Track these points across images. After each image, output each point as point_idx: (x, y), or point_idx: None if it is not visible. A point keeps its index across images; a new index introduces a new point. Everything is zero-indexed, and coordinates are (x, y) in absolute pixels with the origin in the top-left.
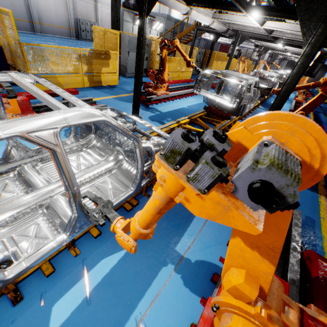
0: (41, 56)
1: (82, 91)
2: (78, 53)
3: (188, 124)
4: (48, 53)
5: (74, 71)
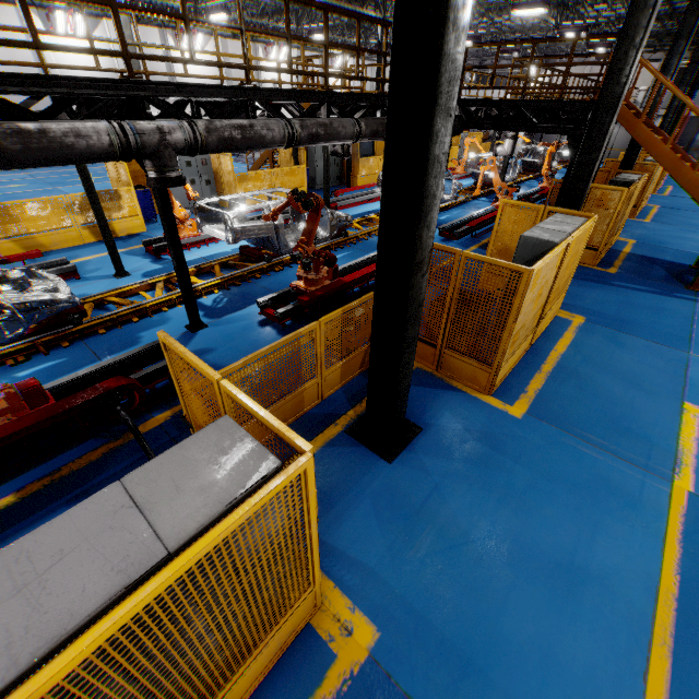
0: (10, 216)
1: (76, 250)
2: (64, 202)
3: (200, 275)
4: (20, 211)
5: (64, 226)
